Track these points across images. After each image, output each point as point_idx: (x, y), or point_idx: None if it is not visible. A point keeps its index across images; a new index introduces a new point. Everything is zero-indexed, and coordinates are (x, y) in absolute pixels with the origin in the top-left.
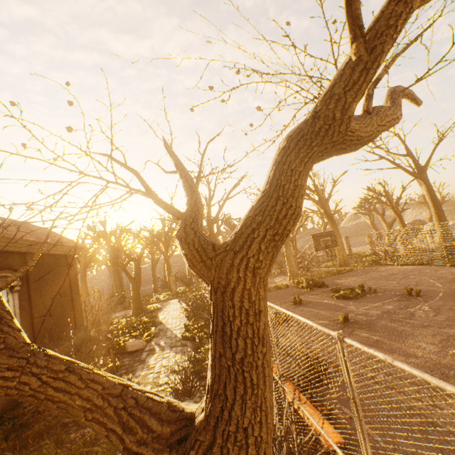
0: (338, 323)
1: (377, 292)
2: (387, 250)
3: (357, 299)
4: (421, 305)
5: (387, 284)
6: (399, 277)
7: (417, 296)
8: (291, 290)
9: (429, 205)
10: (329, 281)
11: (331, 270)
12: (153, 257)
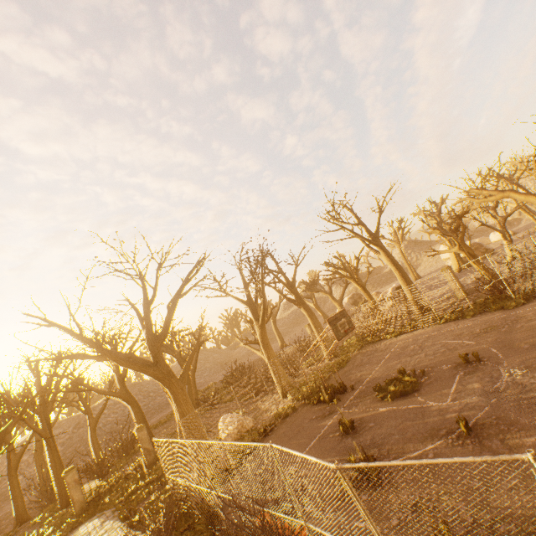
0: (462, 438)
1: (426, 372)
2: (369, 325)
3: (419, 390)
4: (504, 369)
5: (419, 360)
6: (417, 348)
7: (478, 360)
8: (307, 412)
9: (393, 269)
10: (342, 380)
11: (327, 366)
12: (11, 445)
